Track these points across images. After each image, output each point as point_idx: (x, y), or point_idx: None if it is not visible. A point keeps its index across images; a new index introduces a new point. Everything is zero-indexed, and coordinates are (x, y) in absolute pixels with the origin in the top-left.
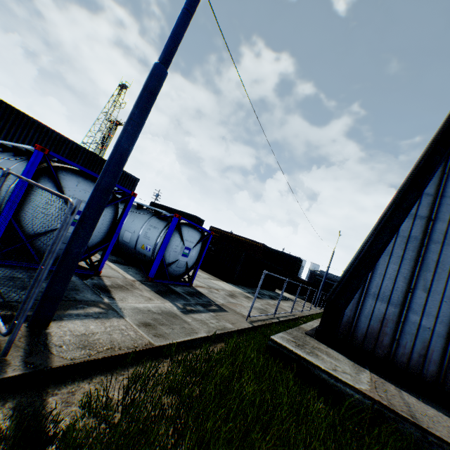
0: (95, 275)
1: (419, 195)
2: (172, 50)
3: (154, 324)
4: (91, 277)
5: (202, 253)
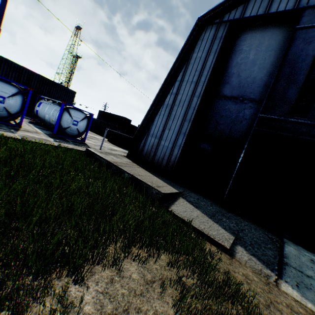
0: (18, 127)
1: (174, 81)
2: (0, 18)
3: (29, 138)
4: (15, 127)
5: (88, 125)
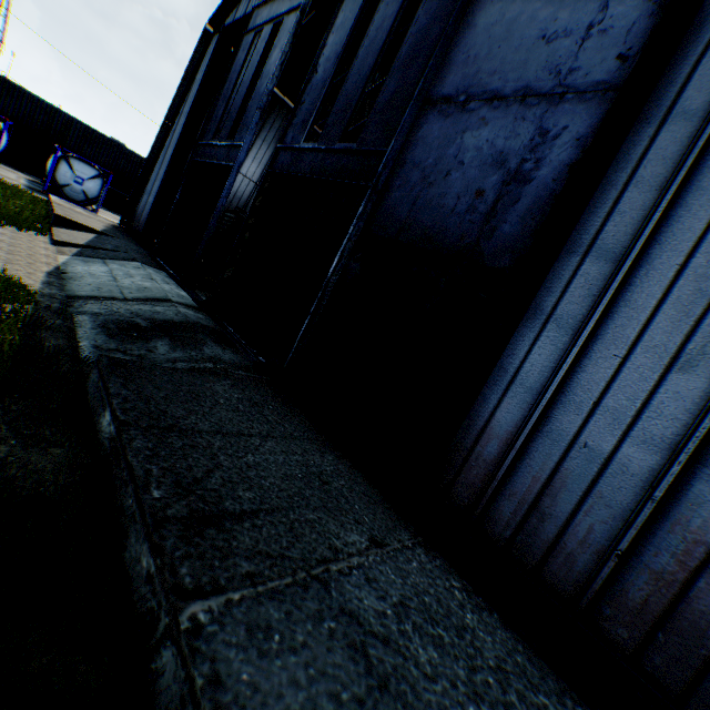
0: None
1: (176, 115)
2: None
3: None
4: None
5: (105, 190)
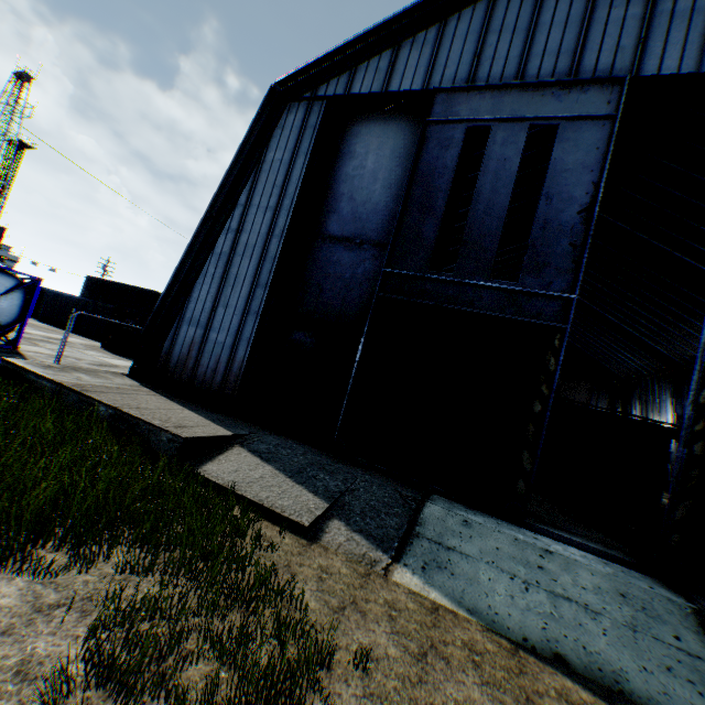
0: None
1: (232, 206)
2: None
3: None
4: None
5: (29, 307)
